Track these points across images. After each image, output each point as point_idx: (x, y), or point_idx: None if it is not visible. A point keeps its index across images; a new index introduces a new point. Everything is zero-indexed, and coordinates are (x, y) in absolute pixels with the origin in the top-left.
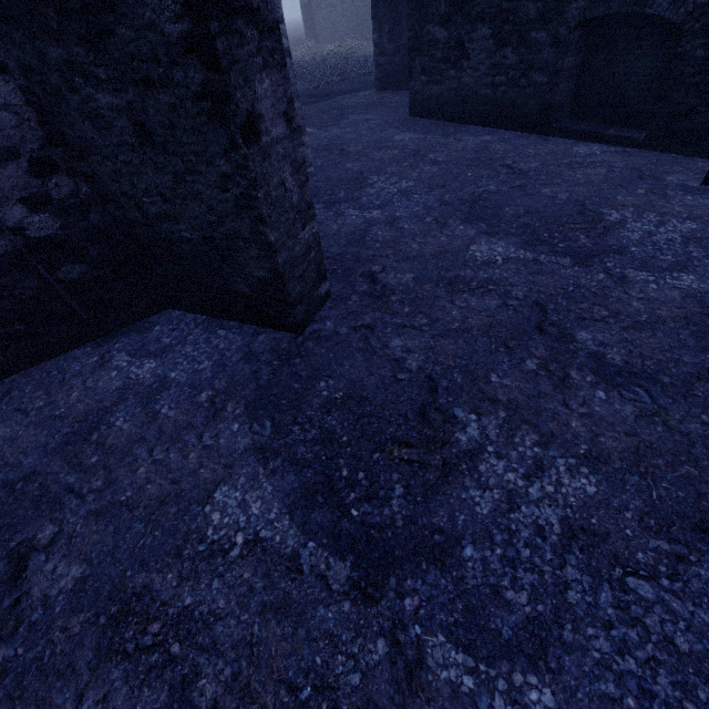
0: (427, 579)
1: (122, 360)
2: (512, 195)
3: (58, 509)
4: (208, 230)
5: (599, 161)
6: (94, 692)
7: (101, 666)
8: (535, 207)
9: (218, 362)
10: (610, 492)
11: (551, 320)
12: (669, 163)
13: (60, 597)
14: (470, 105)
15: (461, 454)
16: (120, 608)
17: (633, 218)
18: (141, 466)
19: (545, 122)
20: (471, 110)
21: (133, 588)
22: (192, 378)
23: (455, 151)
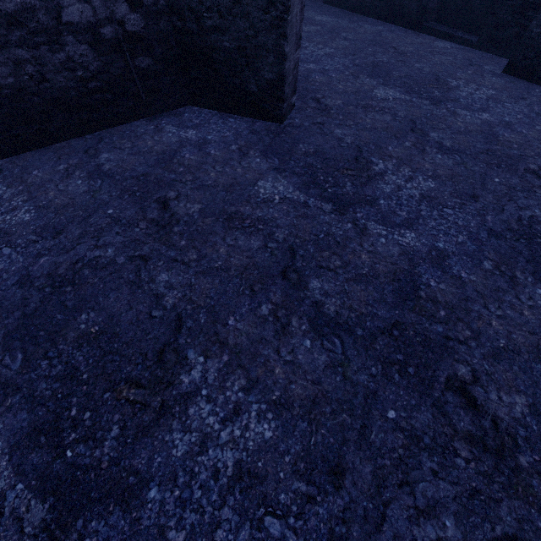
0: (365, 209)
1: (171, 129)
2: (397, 65)
3: (172, 186)
4: (244, 42)
5: (449, 52)
6: (229, 238)
7: (228, 231)
8: (411, 74)
9: (236, 133)
10: (440, 186)
11: (418, 127)
12: (488, 59)
13: (194, 214)
14: (370, 1)
15: (376, 174)
16: (227, 217)
17: (463, 85)
18: (211, 173)
19: (419, 21)
20: (370, 4)
21: (231, 211)
22: (222, 139)
23: (359, 33)
